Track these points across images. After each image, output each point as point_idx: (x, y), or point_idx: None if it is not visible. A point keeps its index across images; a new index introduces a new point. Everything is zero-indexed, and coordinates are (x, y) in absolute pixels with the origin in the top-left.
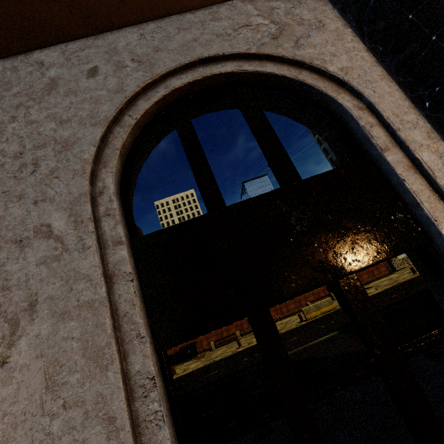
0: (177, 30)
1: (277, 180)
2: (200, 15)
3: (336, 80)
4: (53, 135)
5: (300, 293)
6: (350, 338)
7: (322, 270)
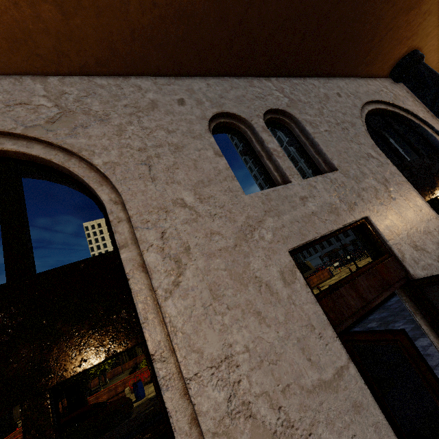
0: (358, 85)
1: (413, 155)
2: (362, 81)
3: (422, 121)
4: (344, 119)
5: None
6: None
7: None
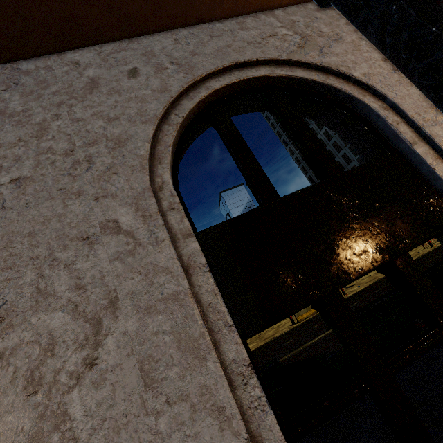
0: (209, 36)
1: (319, 174)
2: (228, 24)
3: (361, 84)
4: (103, 132)
5: (364, 274)
6: None
7: (379, 252)
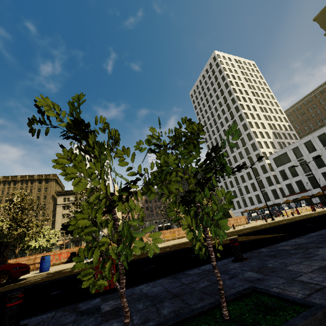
0: None
1: None
2: None
3: None
4: None
5: None
6: (252, 236)
7: None
